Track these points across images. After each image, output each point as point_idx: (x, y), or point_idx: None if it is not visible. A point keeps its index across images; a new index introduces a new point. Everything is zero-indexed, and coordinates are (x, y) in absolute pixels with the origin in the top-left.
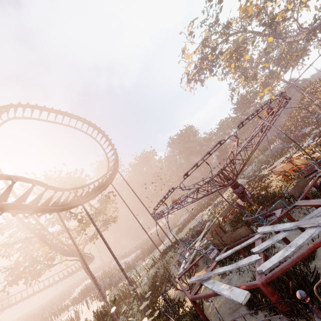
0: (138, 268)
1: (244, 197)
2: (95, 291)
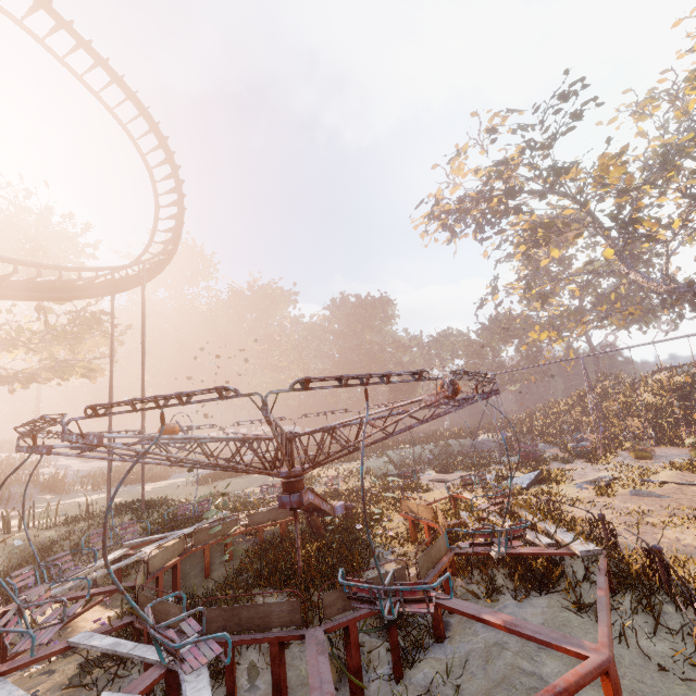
0: (68, 500)
1: (310, 513)
2: None
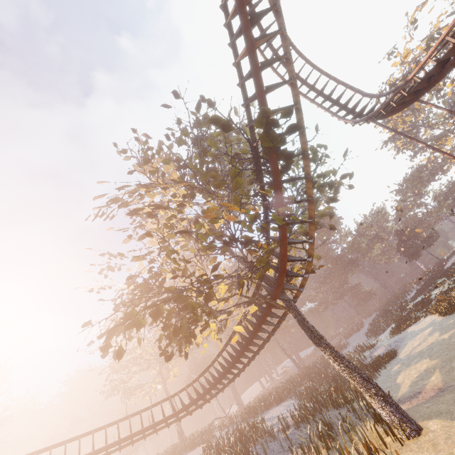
0: (399, 384)
1: None
2: (277, 454)
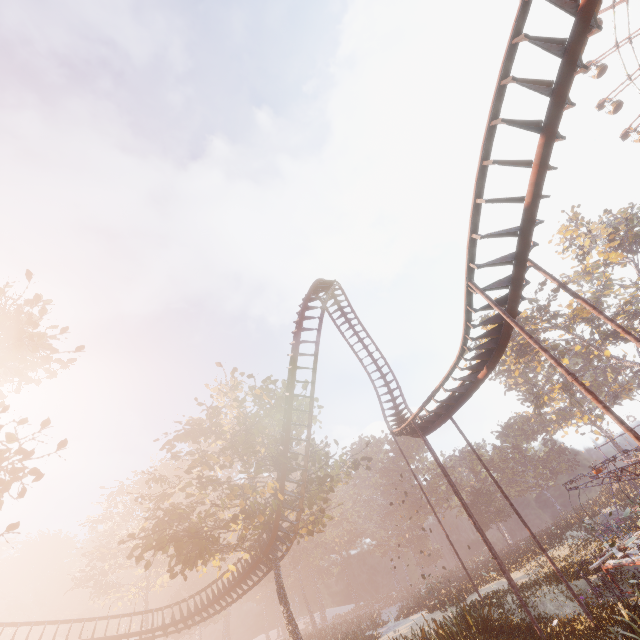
0: None
1: None
2: None
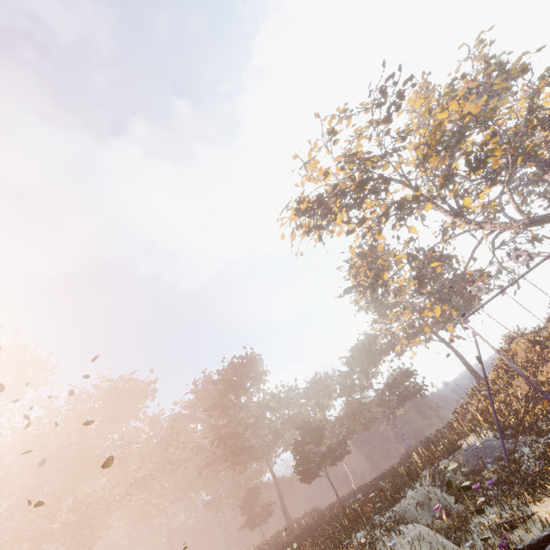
0: None
1: None
2: None
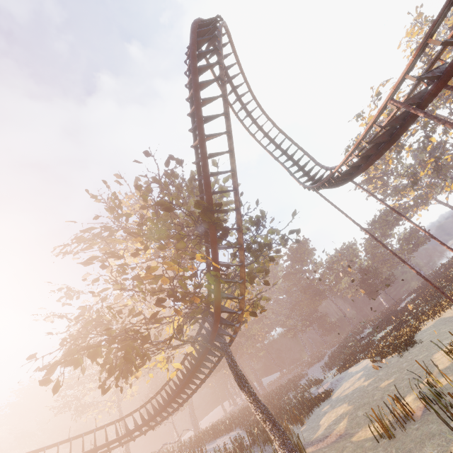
0: (319, 426)
1: None
2: None
